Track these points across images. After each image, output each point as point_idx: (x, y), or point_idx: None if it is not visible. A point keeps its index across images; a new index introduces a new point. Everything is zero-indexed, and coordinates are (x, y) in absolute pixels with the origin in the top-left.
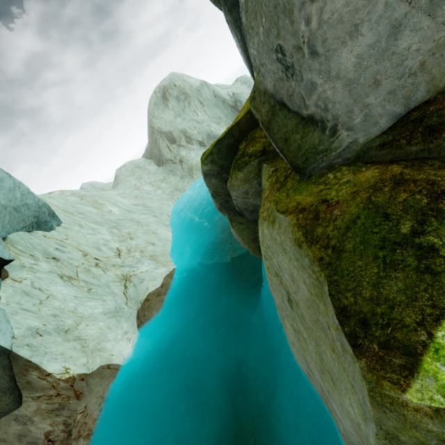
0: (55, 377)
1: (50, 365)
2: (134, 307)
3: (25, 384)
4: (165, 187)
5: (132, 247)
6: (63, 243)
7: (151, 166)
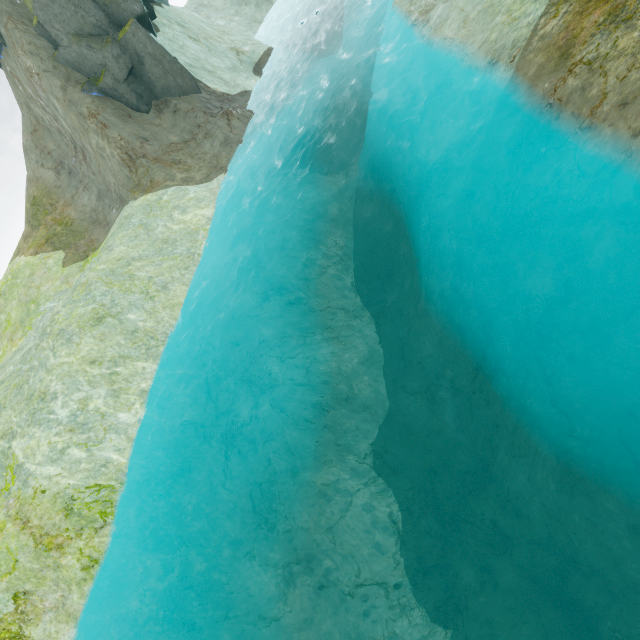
0: (214, 90)
1: (208, 84)
2: (250, 68)
3: (199, 87)
4: (240, 21)
5: (233, 40)
6: (181, 17)
7: (217, 1)
